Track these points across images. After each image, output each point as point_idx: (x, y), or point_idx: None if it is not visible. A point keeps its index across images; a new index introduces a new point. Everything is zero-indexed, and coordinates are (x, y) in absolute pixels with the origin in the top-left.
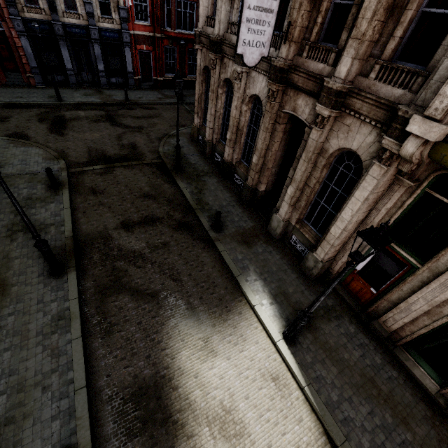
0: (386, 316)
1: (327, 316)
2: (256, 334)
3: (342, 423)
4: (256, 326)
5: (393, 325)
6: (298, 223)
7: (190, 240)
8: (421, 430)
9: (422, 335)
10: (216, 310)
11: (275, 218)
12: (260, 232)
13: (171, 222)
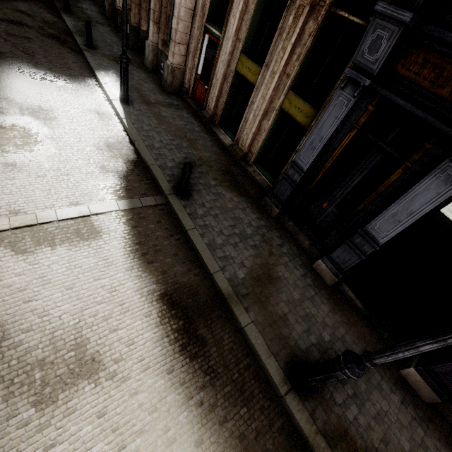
0: (209, 99)
1: (169, 106)
2: (96, 96)
3: (144, 136)
4: (99, 94)
5: (212, 105)
6: (163, 46)
7: (57, 45)
8: (207, 154)
9: (225, 103)
10: (63, 77)
11: (147, 45)
12: (135, 62)
13: (41, 31)
